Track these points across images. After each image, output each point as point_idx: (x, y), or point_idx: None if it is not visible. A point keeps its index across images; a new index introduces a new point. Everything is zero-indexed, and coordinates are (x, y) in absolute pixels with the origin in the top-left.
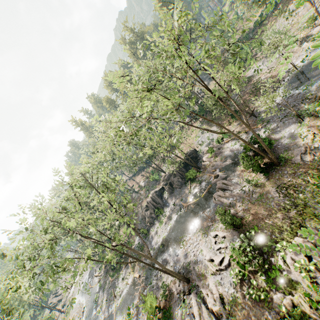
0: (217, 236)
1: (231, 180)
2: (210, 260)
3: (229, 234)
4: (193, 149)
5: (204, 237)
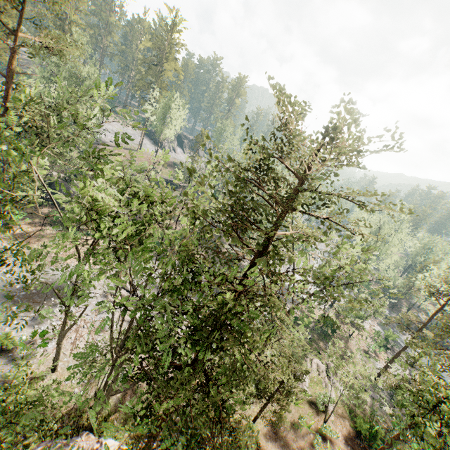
0: None
1: None
2: None
3: None
4: None
5: None
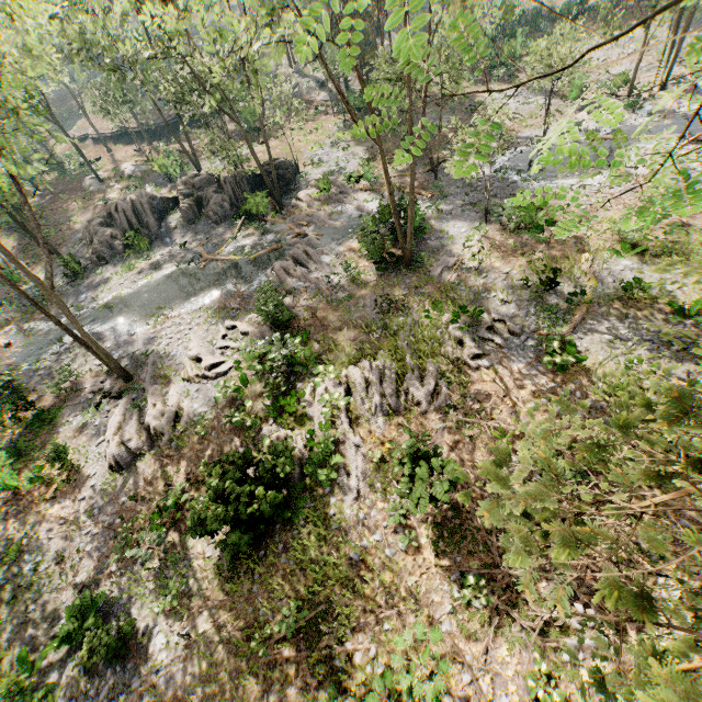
0: (235, 329)
1: (323, 256)
2: (195, 358)
3: (259, 332)
4: (293, 162)
5: (210, 323)
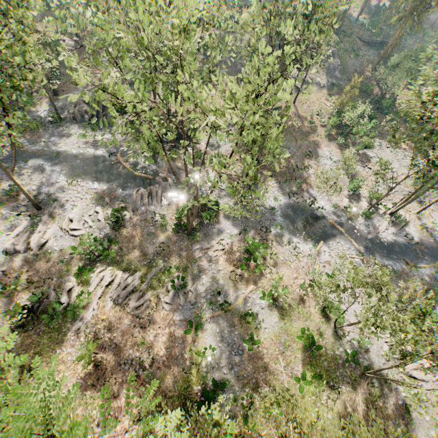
0: (98, 214)
1: (164, 198)
2: (70, 219)
3: (104, 224)
4: (198, 126)
5: (91, 201)
